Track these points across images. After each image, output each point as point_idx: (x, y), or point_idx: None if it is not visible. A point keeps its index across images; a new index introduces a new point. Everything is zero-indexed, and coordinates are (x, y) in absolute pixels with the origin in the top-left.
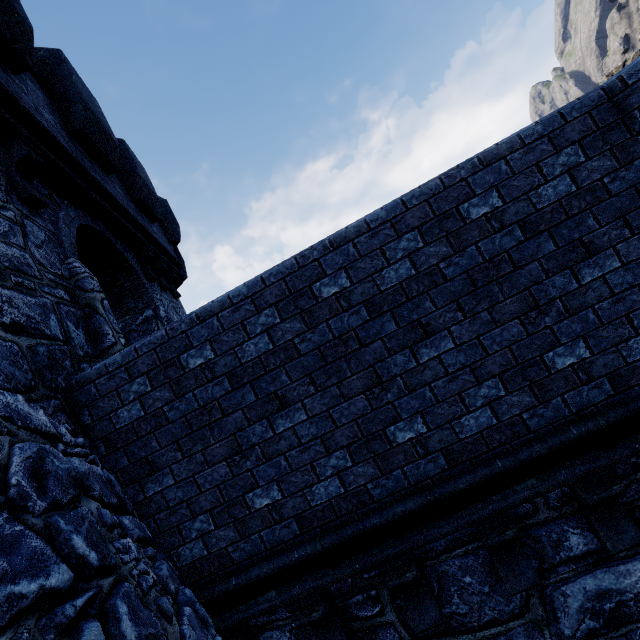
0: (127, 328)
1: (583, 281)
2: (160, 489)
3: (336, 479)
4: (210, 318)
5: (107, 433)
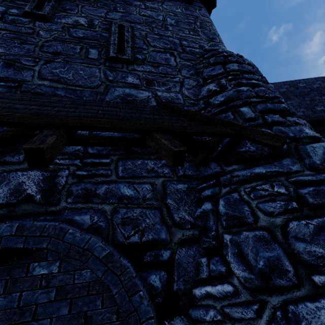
0: None
1: (322, 98)
2: None
3: None
4: None
5: None
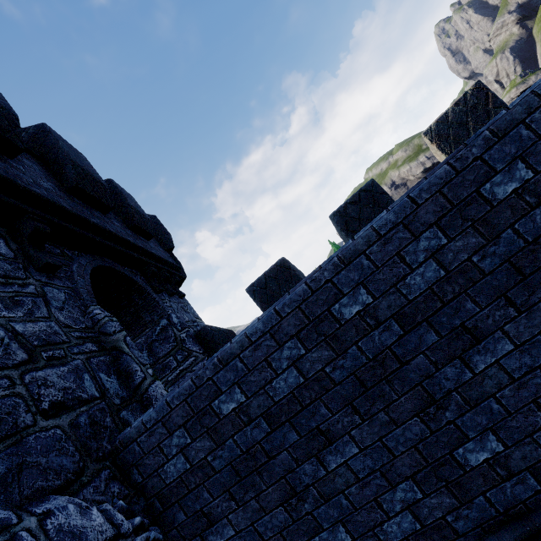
0: (149, 340)
1: None
2: (222, 540)
3: (408, 514)
4: (232, 360)
5: (159, 489)
